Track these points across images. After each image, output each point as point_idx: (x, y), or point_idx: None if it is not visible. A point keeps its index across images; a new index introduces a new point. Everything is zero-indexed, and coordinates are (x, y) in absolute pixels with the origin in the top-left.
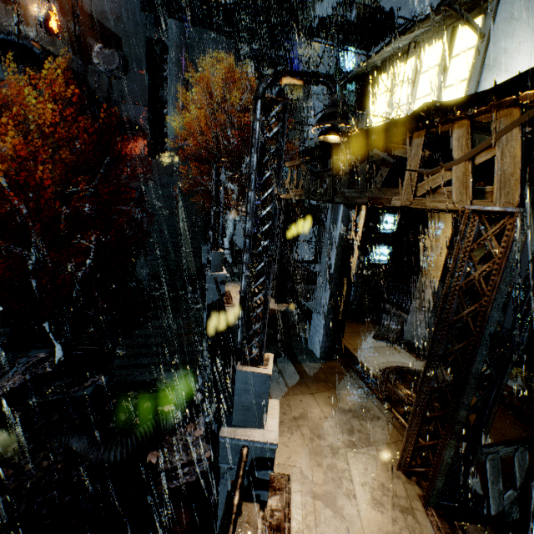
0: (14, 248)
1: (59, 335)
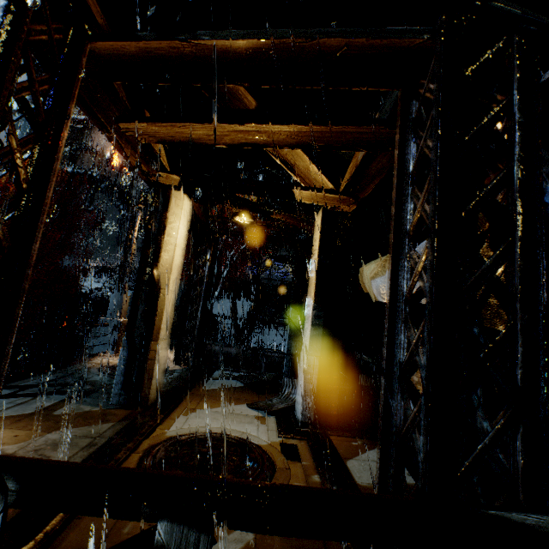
0: None
1: None
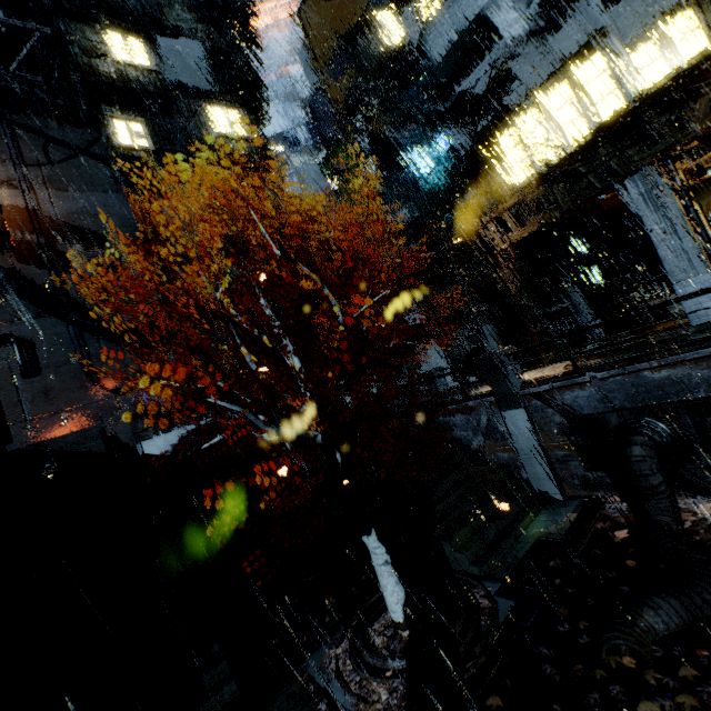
0: (297, 405)
1: (392, 548)
